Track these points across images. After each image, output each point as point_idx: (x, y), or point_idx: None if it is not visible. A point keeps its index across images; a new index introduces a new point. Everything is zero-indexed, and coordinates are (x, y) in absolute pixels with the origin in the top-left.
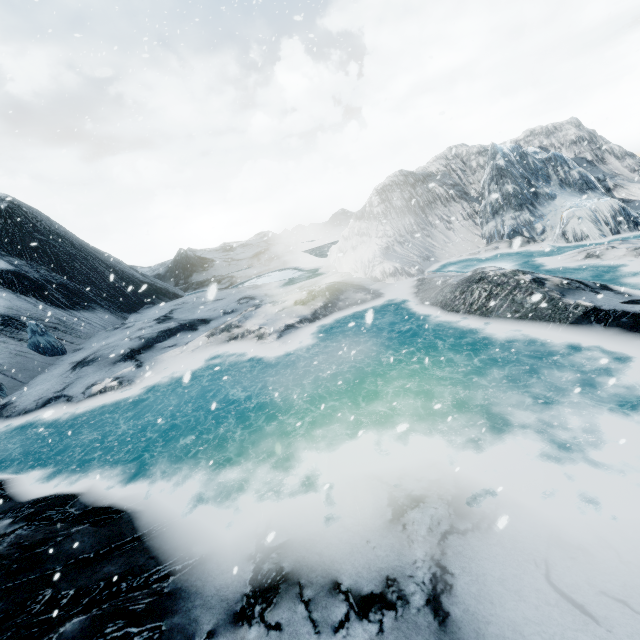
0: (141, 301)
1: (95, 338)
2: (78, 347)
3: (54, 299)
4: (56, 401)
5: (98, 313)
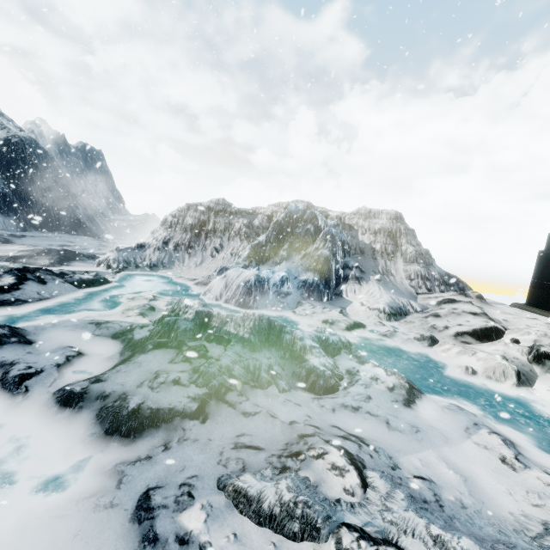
0: (59, 227)
1: None
2: None
3: None
4: None
5: (8, 219)
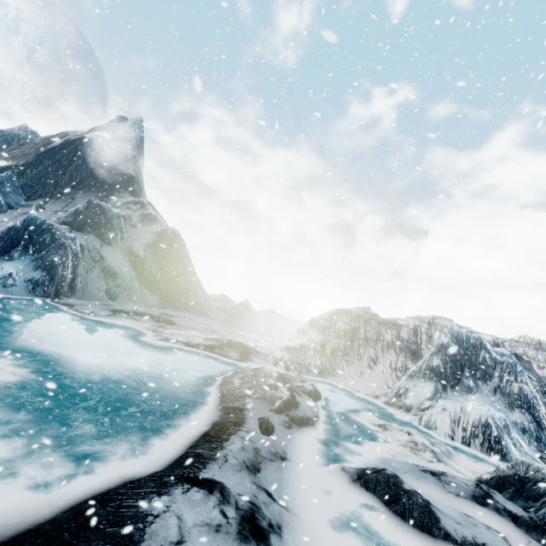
0: (185, 307)
1: (133, 303)
2: (122, 302)
3: (143, 278)
4: (68, 306)
5: (154, 297)
